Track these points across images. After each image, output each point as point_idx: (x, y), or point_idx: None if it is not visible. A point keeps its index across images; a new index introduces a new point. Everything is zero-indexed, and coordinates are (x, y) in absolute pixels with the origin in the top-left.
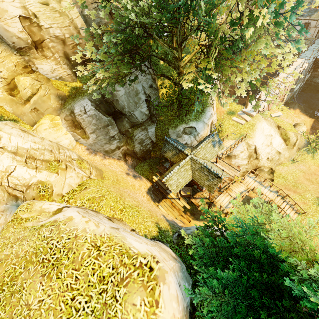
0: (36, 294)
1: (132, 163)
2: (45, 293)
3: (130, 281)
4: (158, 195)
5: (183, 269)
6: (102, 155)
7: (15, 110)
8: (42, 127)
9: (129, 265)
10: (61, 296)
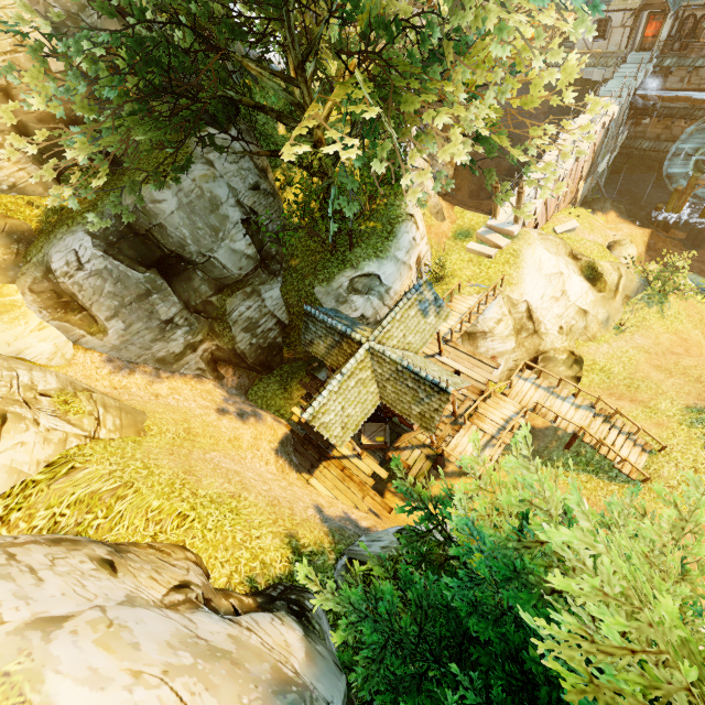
0: None
1: (239, 381)
2: None
3: None
4: (307, 454)
5: None
6: (151, 372)
7: None
8: None
9: None
10: None
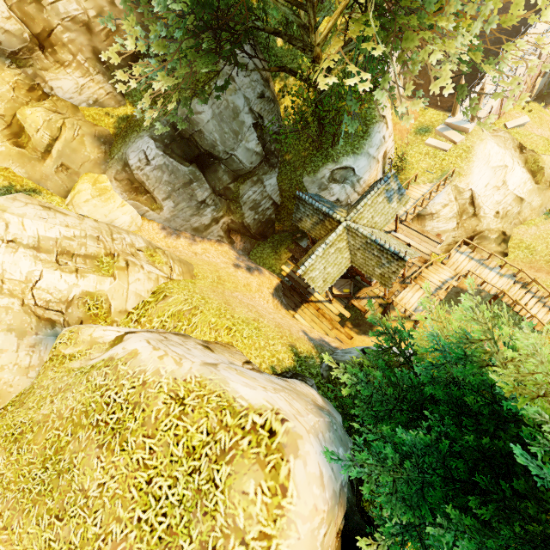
0: (93, 475)
1: (244, 245)
2: (106, 474)
3: (237, 455)
4: (293, 298)
5: (335, 426)
6: (190, 237)
7: (30, 172)
8: (80, 199)
9: (234, 429)
10: (130, 478)
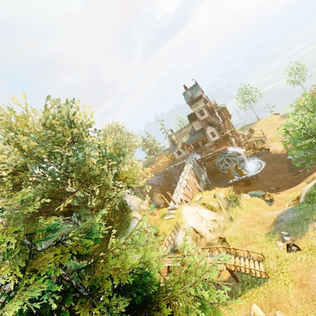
0: None
1: None
2: None
3: None
4: None
5: None
6: None
7: None
8: None
9: None
10: None
